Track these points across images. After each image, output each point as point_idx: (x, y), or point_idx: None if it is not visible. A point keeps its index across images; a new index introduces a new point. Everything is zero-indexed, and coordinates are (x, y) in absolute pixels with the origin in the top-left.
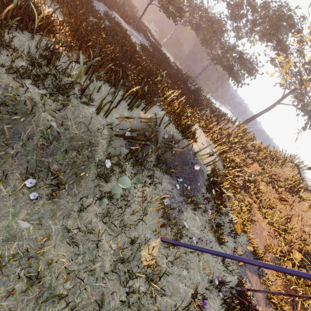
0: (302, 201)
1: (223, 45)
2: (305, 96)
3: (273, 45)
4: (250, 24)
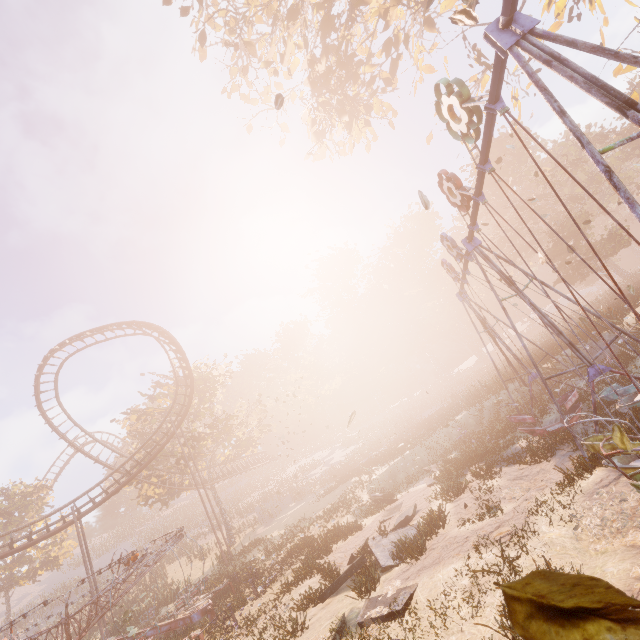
0: None
1: None
2: None
3: None
4: None
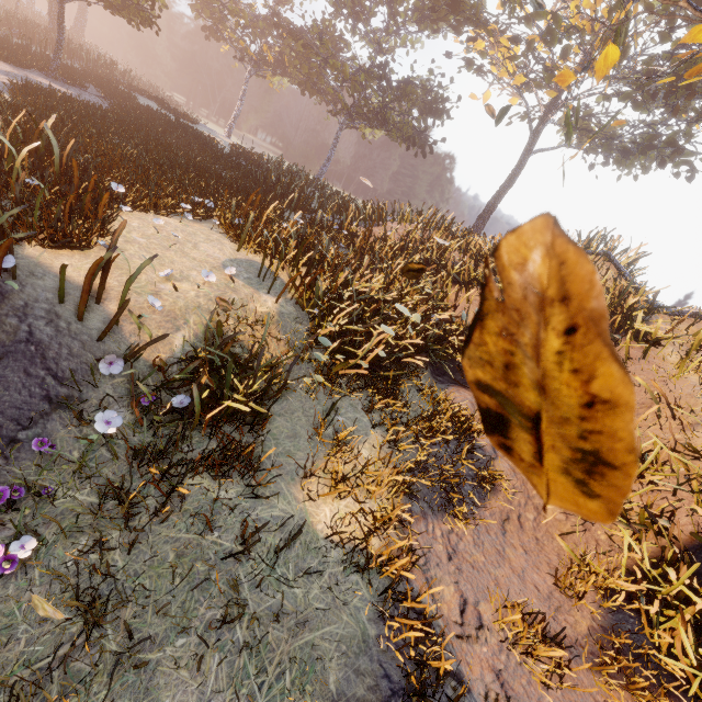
0: (658, 349)
1: (342, 70)
2: (589, 120)
3: (453, 25)
4: (382, 1)
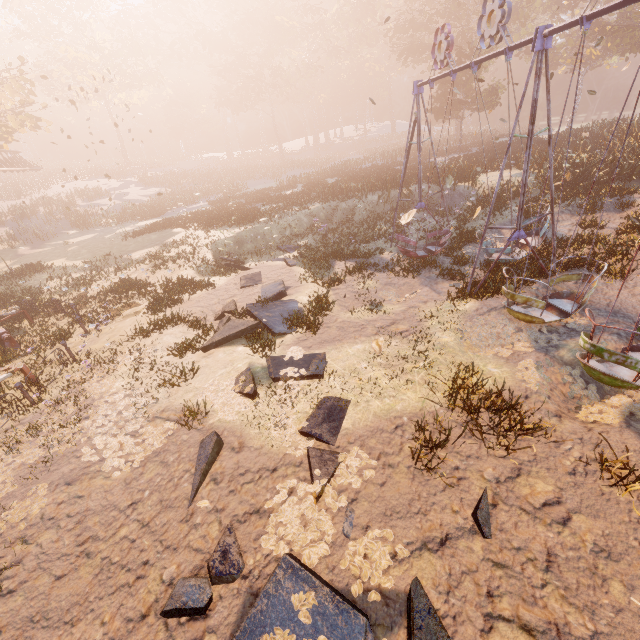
0: None
1: None
2: None
3: None
4: None
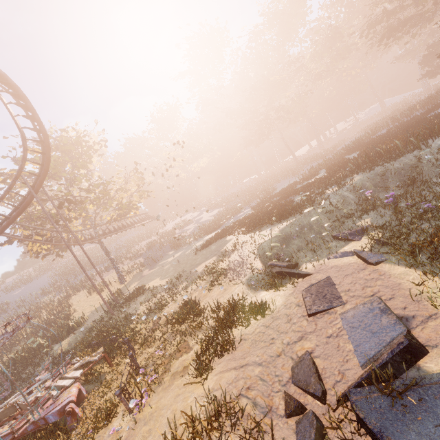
0: None
1: None
2: None
3: None
4: None
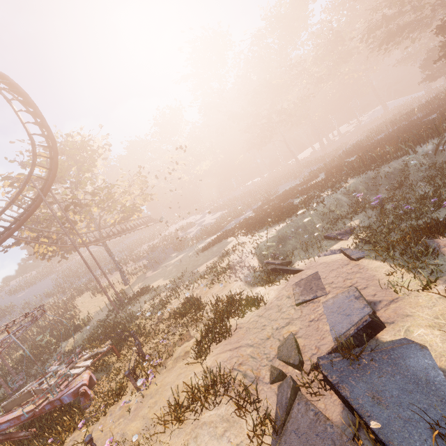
0: None
1: None
2: None
3: None
4: None
